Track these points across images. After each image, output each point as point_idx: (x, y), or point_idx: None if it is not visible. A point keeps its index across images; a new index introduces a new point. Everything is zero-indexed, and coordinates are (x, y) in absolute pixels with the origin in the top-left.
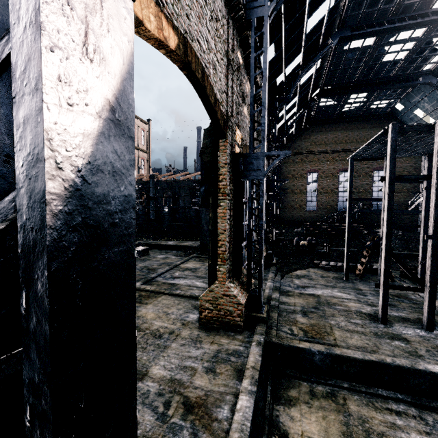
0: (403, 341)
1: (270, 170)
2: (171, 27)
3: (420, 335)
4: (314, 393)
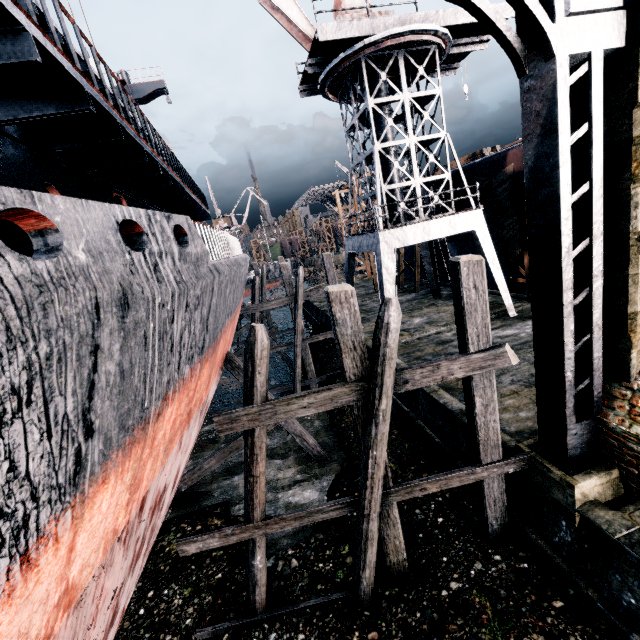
0: None
1: None
2: None
3: None
4: None
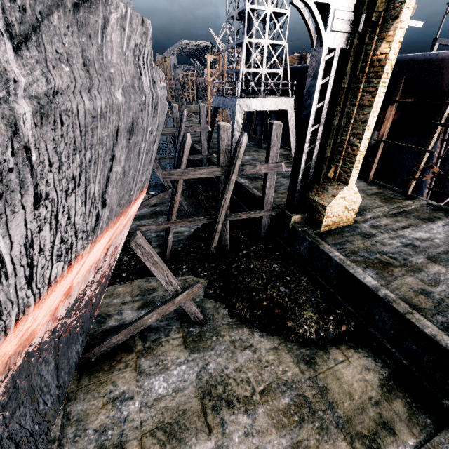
0: None
1: None
2: None
3: None
4: (386, 429)
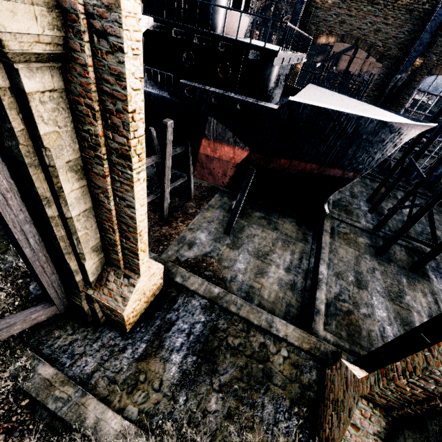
0: (350, 196)
1: (397, 88)
2: (334, 36)
3: (361, 206)
4: None
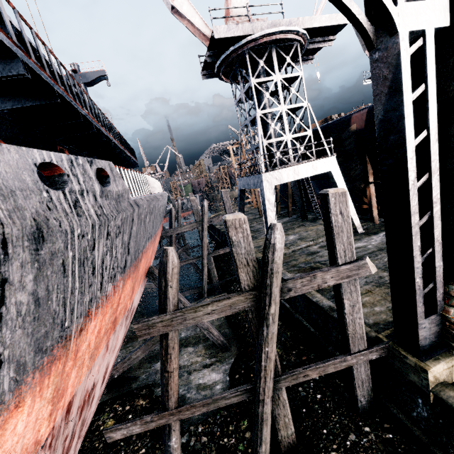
0: None
1: None
2: None
3: None
4: None
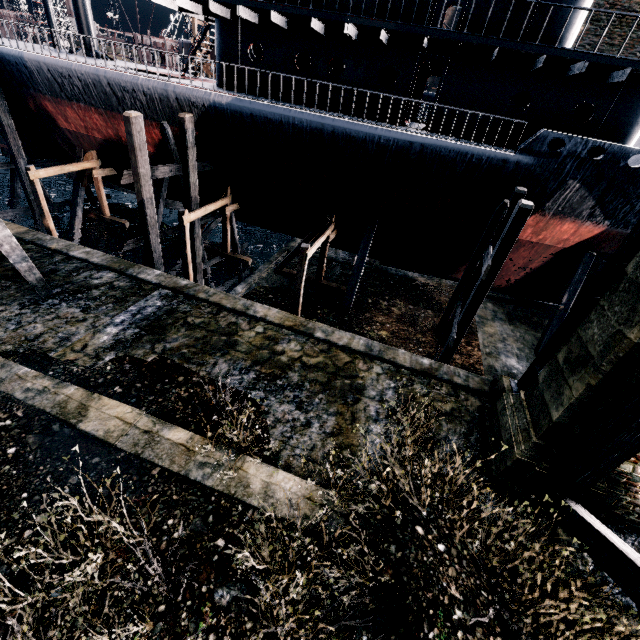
0: None
1: None
2: None
3: None
4: None
